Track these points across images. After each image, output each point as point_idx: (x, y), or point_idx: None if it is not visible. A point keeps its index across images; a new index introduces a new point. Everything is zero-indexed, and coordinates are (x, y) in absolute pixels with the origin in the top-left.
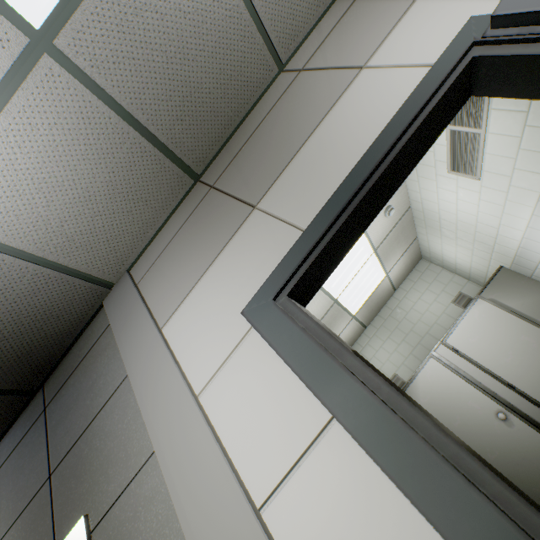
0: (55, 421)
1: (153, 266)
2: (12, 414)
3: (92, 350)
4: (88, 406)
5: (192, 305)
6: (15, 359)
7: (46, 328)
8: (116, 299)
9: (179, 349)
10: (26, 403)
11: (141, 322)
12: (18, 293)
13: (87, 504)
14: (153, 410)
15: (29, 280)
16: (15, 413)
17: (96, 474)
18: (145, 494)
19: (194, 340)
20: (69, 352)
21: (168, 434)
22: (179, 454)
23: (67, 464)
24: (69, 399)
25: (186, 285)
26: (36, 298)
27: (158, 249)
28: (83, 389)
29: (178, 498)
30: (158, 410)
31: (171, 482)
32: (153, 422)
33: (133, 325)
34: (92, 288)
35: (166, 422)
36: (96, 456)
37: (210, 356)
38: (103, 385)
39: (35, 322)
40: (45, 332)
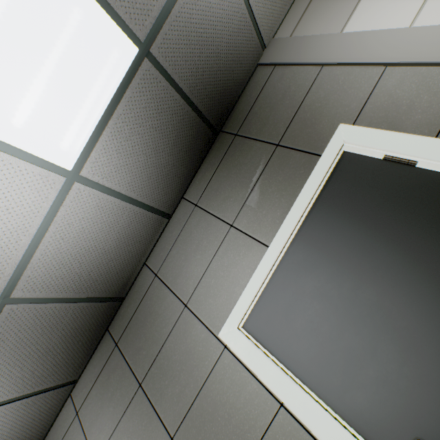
0: (255, 130)
1: (298, 24)
2: (205, 150)
3: (265, 88)
4: (288, 103)
5: (364, 10)
6: (218, 94)
7: (234, 72)
8: (274, 52)
9: (368, 30)
10: (211, 145)
11: (317, 41)
12: (233, 28)
13: (334, 125)
14: (372, 54)
15: (239, 18)
16: (206, 150)
17: (331, 113)
18: (392, 86)
19: (381, 18)
20: (236, 104)
21: (398, 50)
22: (417, 48)
23: (293, 130)
24: (262, 115)
25: (347, 9)
26: (237, 38)
27: (296, 16)
28: (273, 103)
29: (433, 58)
30: (377, 51)
31: (420, 58)
32: (376, 57)
33: (309, 47)
34: (257, 45)
35: (391, 49)
36: (322, 109)
37: (404, 13)
38: (296, 88)
39: (232, 62)
40: (233, 75)
